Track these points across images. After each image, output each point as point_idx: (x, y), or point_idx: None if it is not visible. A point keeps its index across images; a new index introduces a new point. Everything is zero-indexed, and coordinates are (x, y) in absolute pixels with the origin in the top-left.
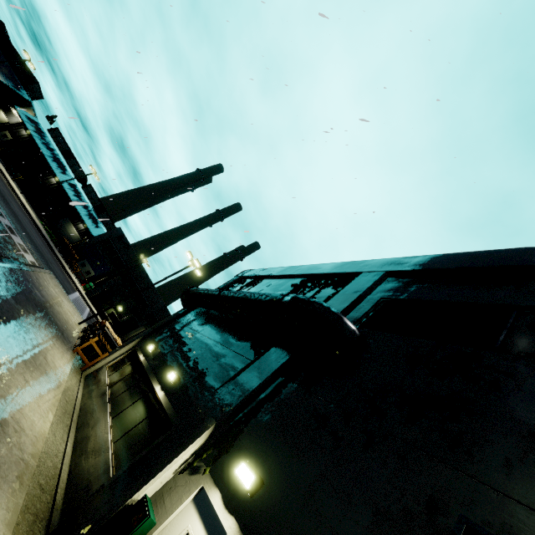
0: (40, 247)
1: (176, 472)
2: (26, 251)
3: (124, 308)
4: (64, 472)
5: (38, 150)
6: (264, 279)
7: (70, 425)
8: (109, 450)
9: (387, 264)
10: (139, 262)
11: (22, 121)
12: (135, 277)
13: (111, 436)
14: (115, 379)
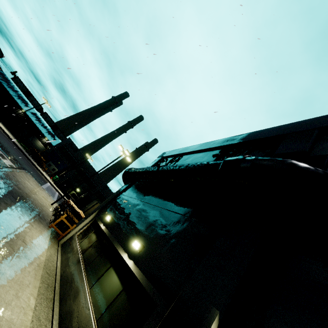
0: (17, 155)
1: None
2: (4, 158)
3: (80, 190)
4: None
5: (7, 93)
6: (183, 156)
7: (53, 297)
8: None
9: (313, 123)
10: (85, 158)
11: None
12: (84, 168)
13: (93, 312)
14: (85, 246)
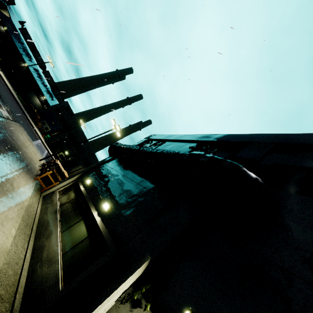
0: (14, 107)
1: (117, 300)
2: (2, 108)
3: (69, 153)
4: (23, 277)
5: (12, 43)
6: (166, 142)
7: (30, 234)
8: (59, 262)
9: (272, 138)
10: (79, 124)
11: (1, 19)
12: (76, 134)
13: (60, 249)
14: (63, 201)
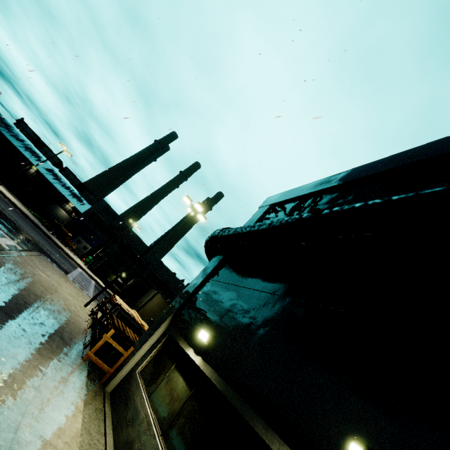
0: (26, 230)
1: None
2: (0, 234)
3: (126, 273)
4: None
5: (9, 145)
6: (322, 195)
7: None
8: None
9: None
10: (128, 227)
11: None
12: (128, 242)
13: None
14: (164, 409)
